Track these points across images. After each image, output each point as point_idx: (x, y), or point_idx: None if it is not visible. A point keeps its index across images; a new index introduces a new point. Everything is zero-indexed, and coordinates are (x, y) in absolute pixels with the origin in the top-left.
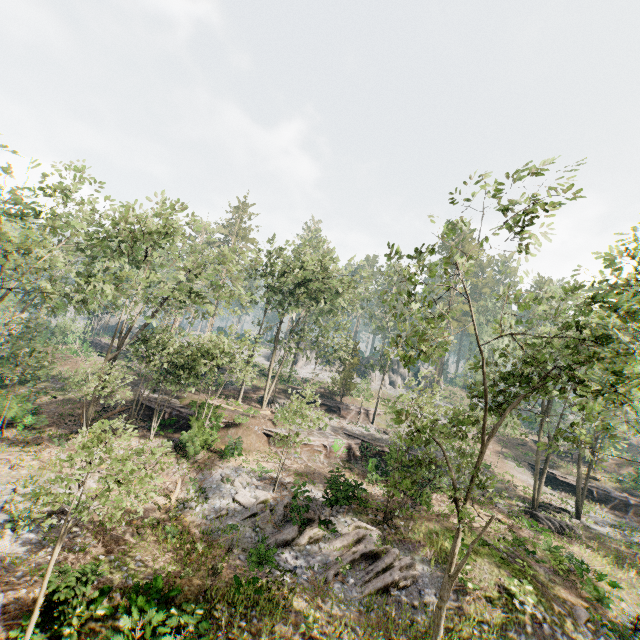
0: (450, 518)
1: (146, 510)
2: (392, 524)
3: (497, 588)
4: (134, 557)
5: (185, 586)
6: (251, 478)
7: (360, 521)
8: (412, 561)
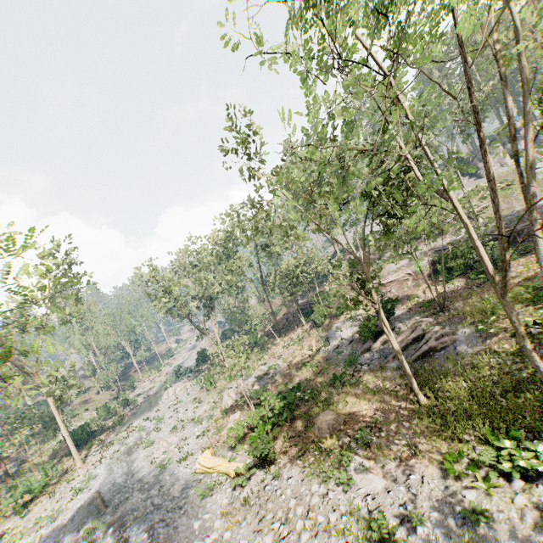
0: (514, 279)
1: (304, 359)
2: (448, 309)
3: (524, 323)
4: (296, 379)
5: (313, 384)
6: (351, 322)
7: (419, 318)
8: (449, 330)
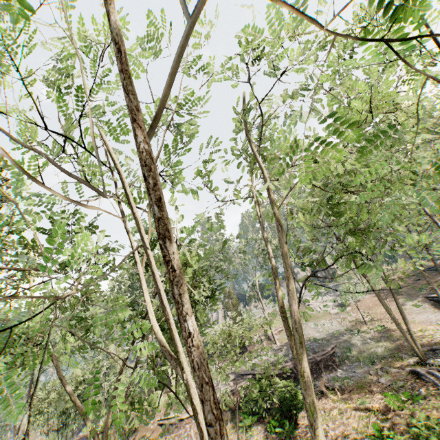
0: None
1: None
2: None
3: None
4: None
5: None
6: None
7: None
8: None
